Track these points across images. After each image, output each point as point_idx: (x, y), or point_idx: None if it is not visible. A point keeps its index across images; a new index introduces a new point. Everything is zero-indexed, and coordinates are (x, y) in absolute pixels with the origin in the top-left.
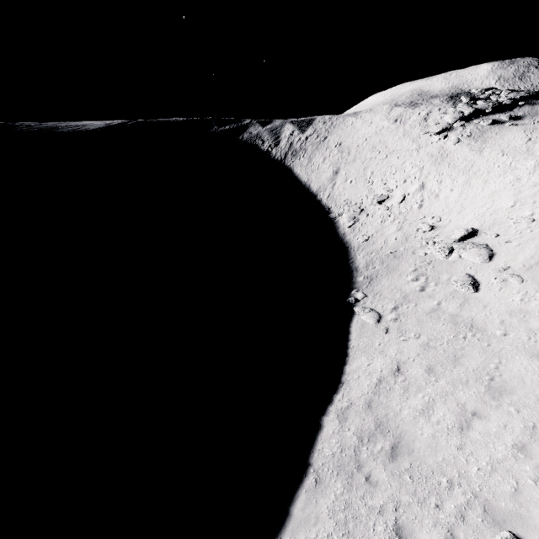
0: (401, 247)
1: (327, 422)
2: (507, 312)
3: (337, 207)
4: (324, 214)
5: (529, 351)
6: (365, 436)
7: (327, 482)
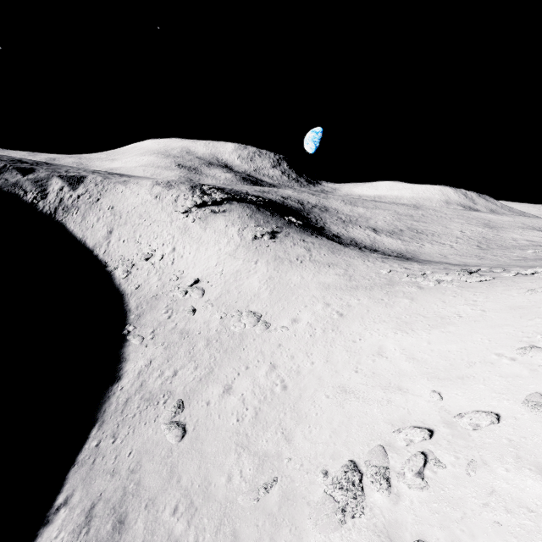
0: (160, 291)
1: (108, 399)
2: (203, 323)
3: (113, 262)
4: (102, 267)
5: (206, 338)
6: (130, 397)
7: (109, 420)
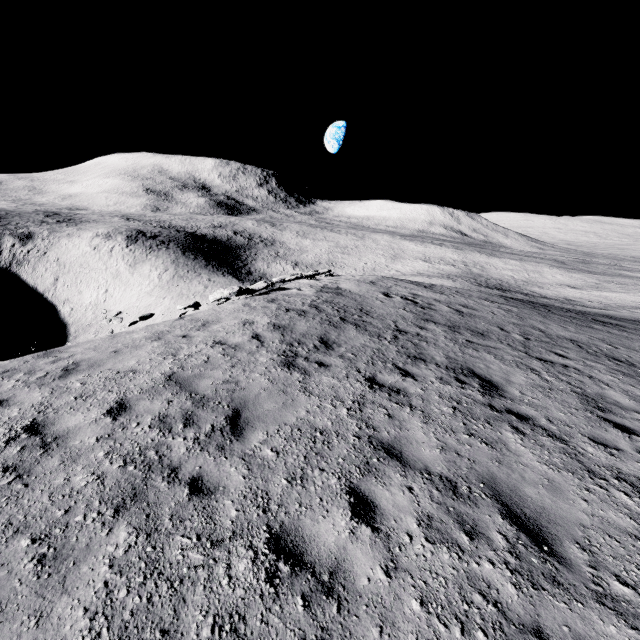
0: (93, 321)
1: None
2: None
3: (59, 302)
4: (51, 307)
5: None
6: None
7: None
